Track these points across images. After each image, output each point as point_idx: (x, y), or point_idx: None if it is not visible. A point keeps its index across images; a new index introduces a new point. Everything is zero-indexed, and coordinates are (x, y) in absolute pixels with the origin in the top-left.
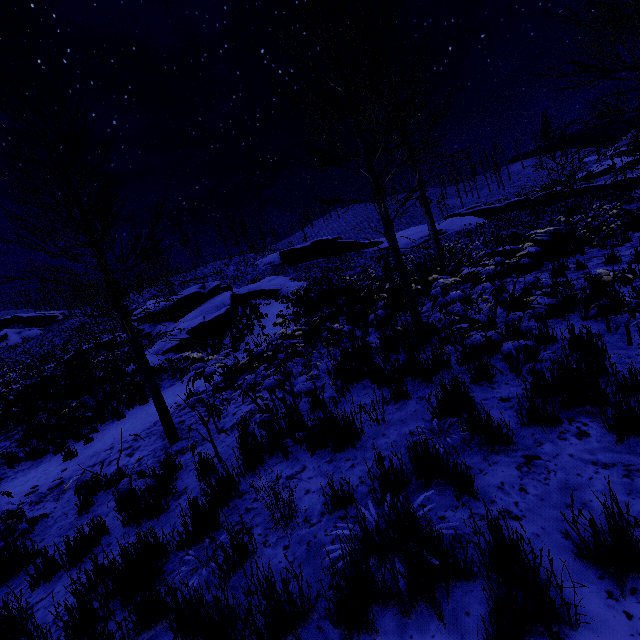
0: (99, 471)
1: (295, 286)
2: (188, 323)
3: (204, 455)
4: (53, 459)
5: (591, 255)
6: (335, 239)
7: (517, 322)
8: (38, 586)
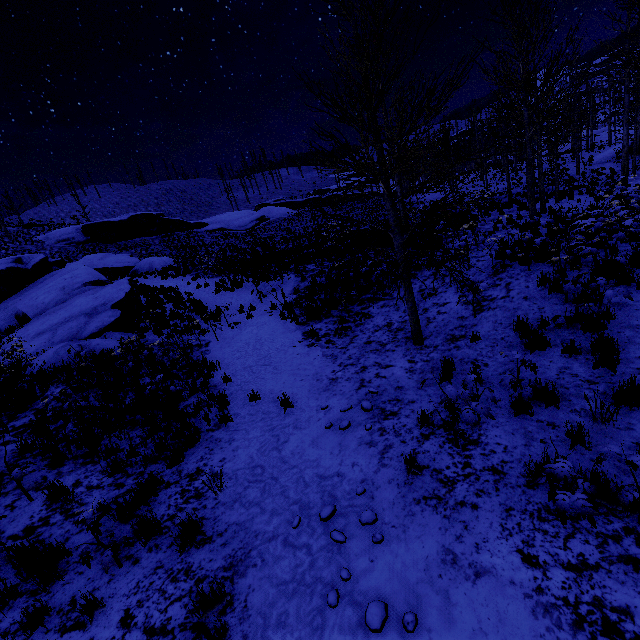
0: (389, 382)
1: (161, 261)
2: (94, 297)
3: (520, 316)
4: (238, 427)
5: (487, 219)
6: (159, 215)
7: (632, 215)
8: (612, 372)
